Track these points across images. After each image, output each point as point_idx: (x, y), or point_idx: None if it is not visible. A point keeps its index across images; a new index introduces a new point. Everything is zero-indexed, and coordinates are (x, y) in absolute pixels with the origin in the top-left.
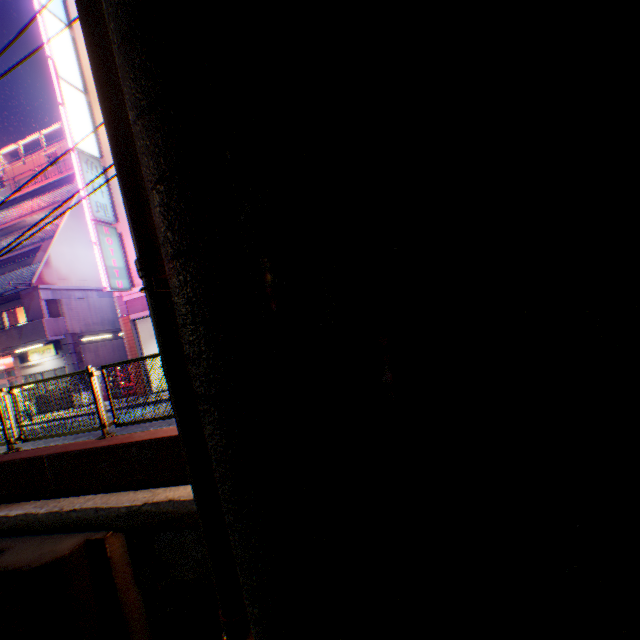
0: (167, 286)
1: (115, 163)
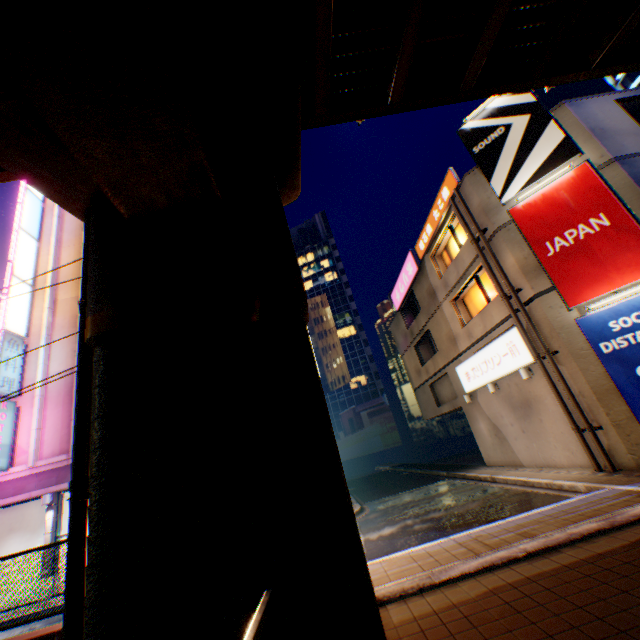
0: (86, 496)
1: (76, 427)
